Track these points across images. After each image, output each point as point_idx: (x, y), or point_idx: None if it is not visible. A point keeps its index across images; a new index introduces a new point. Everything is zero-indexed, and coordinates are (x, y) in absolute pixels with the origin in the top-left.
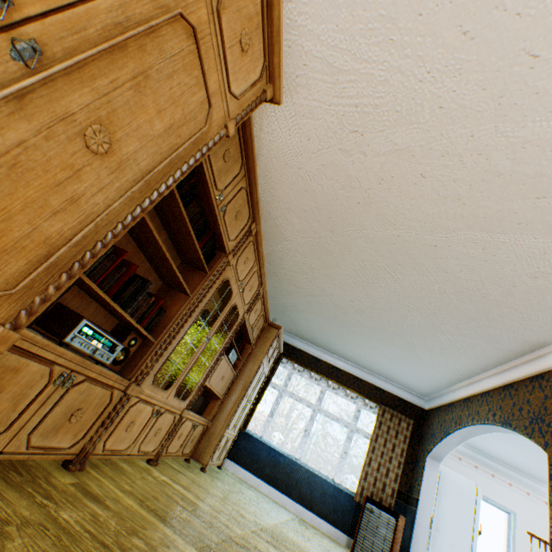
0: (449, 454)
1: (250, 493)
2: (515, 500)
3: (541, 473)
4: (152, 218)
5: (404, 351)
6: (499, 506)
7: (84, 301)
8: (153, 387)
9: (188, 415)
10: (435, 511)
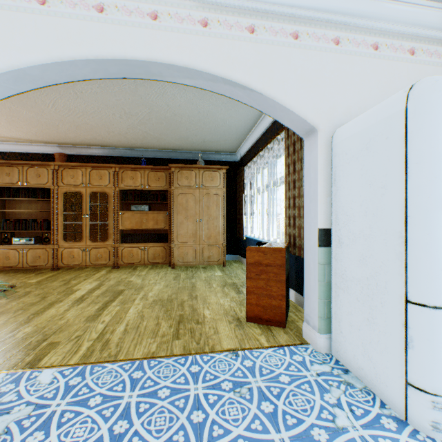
0: None
1: (208, 274)
2: None
3: None
4: (31, 203)
5: (166, 85)
6: None
7: (36, 233)
8: (69, 243)
9: (124, 246)
10: (333, 217)
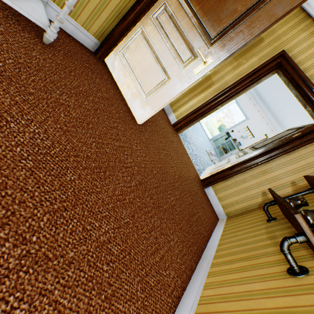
0: None
1: None
2: (254, 117)
3: (270, 104)
4: None
5: None
6: (245, 115)
7: None
8: None
9: None
10: None
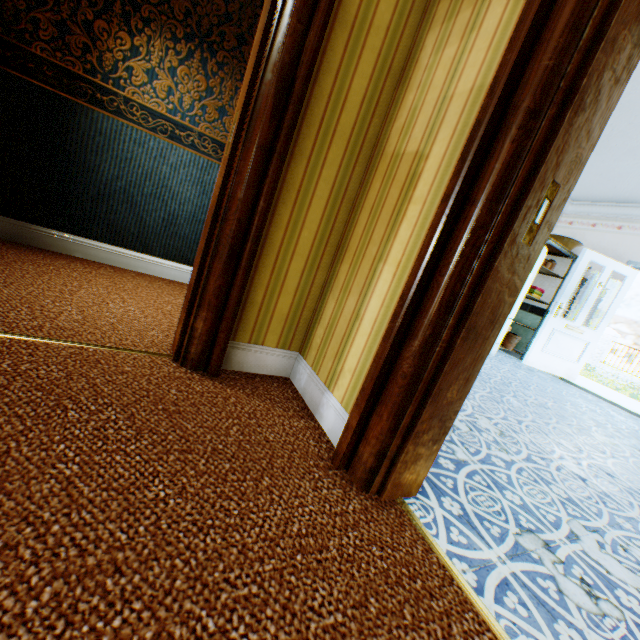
0: (628, 231)
1: None
2: None
3: None
4: None
5: None
6: None
7: None
8: None
9: None
10: None
